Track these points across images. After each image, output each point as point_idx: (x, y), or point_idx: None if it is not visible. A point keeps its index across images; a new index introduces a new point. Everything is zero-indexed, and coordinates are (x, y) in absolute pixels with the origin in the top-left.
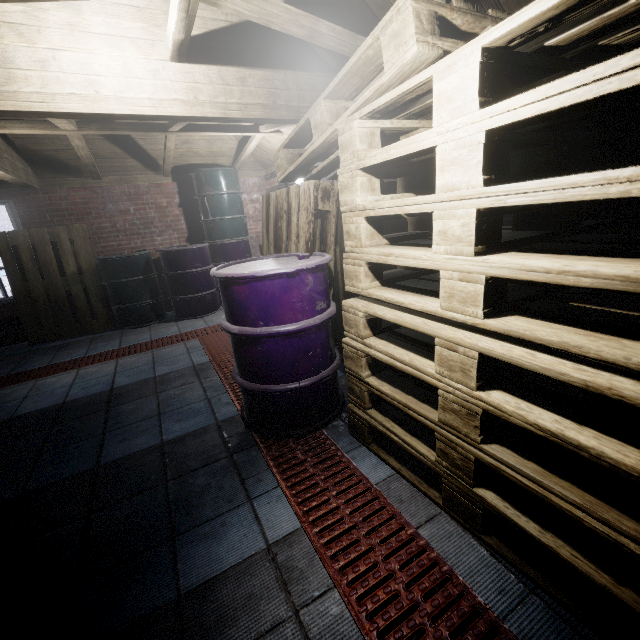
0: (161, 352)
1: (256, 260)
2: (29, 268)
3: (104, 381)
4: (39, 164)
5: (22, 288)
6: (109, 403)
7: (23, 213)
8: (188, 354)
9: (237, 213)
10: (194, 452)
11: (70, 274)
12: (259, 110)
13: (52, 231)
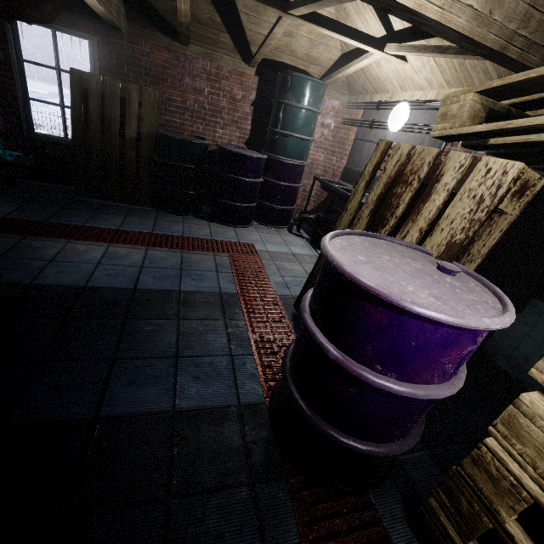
0: (190, 257)
1: (365, 236)
2: (93, 117)
3: (129, 273)
4: (133, 5)
5: (81, 135)
6: (128, 310)
7: (103, 56)
8: (216, 273)
9: (307, 134)
10: (208, 451)
11: (129, 138)
12: (465, 17)
13: (125, 86)
